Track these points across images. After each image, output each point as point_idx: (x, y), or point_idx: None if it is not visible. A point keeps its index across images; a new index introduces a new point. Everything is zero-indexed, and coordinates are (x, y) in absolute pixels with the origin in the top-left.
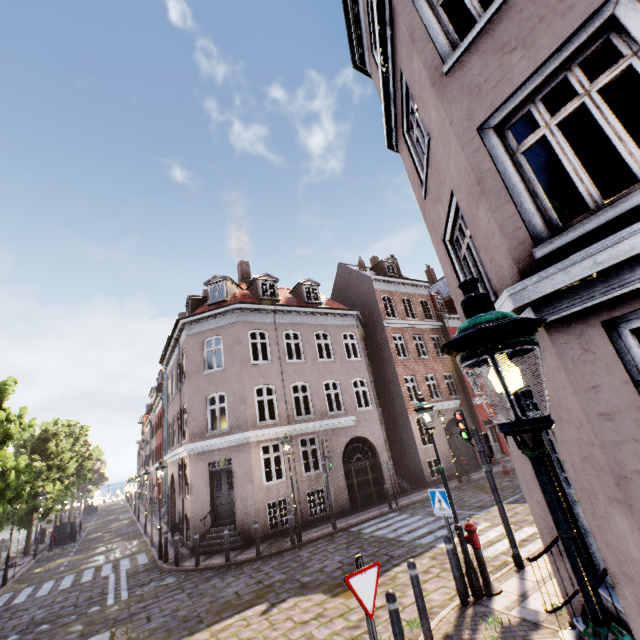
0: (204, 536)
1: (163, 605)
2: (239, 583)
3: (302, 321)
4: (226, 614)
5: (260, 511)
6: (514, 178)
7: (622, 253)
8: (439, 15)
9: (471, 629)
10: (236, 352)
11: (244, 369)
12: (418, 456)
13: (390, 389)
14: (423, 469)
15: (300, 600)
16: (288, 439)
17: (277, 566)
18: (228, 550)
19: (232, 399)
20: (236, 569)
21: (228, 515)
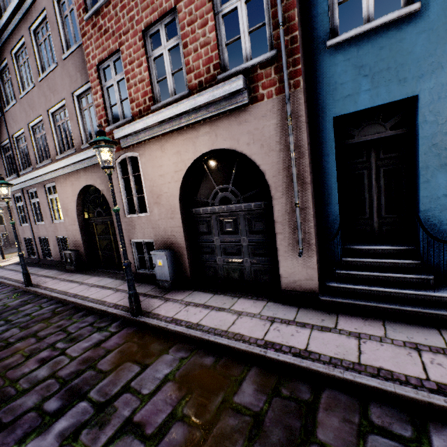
0: None
1: None
2: None
3: None
4: None
5: None
6: (5, 161)
7: None
8: None
9: None
10: None
11: None
12: None
13: None
14: None
15: None
16: (1, 208)
17: None
18: None
19: None
20: None
21: None
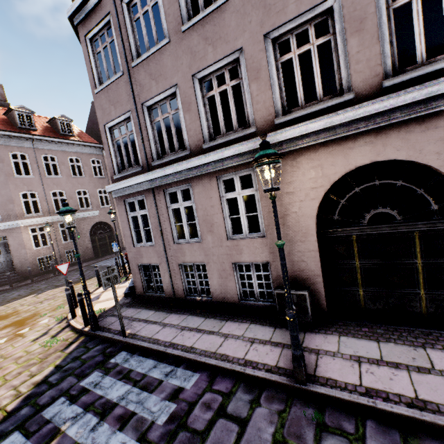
0: None
1: None
2: (20, 292)
3: (58, 148)
4: (13, 301)
5: (33, 263)
6: (112, 150)
7: (122, 186)
8: (96, 59)
9: None
10: (0, 168)
11: (9, 180)
12: None
13: None
14: None
15: (54, 290)
16: (49, 224)
17: (44, 283)
18: (11, 282)
19: (1, 200)
20: (18, 289)
21: (9, 267)
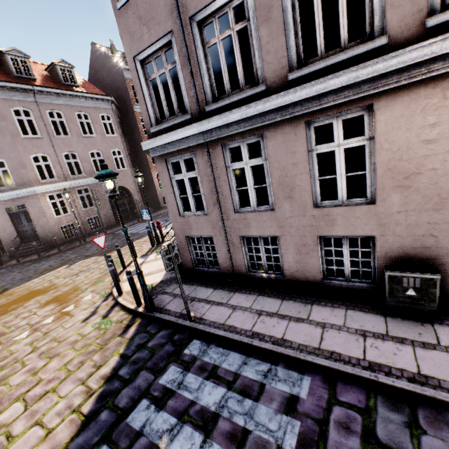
0: (18, 249)
1: (3, 279)
2: (50, 262)
3: (63, 102)
4: (46, 272)
5: (56, 231)
6: (147, 93)
7: (165, 142)
8: None
9: (152, 252)
10: (4, 127)
11: (16, 142)
12: (157, 195)
13: (140, 156)
14: (160, 201)
15: (86, 260)
16: (67, 191)
17: (72, 253)
18: (39, 252)
19: (12, 165)
20: (47, 259)
21: (33, 236)
